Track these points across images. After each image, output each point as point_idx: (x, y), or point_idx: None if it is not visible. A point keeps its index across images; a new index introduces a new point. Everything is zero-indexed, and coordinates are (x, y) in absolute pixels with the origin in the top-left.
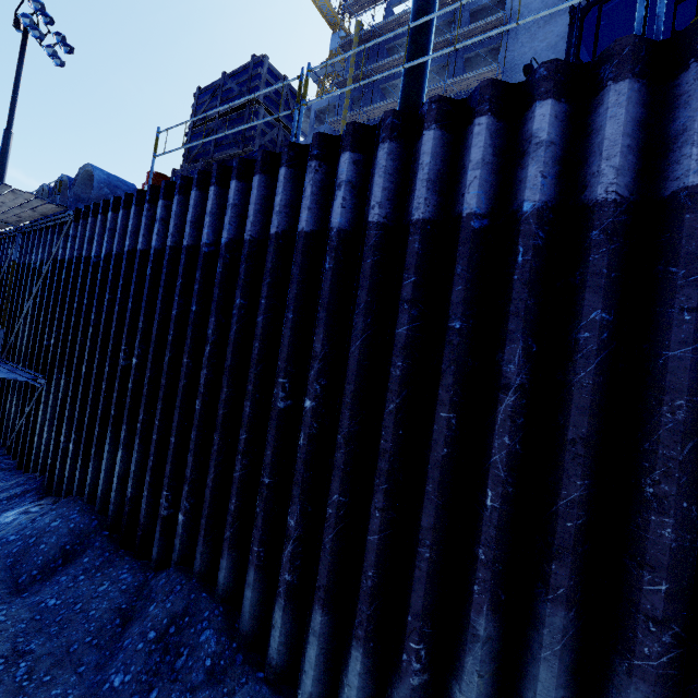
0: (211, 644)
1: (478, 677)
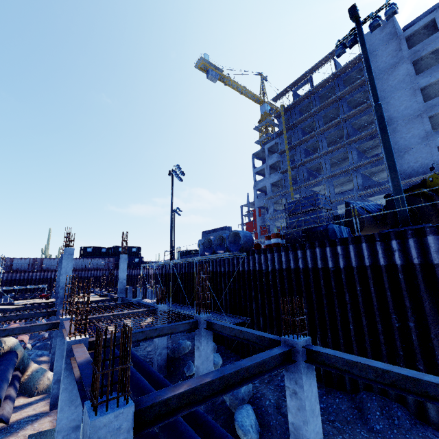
0: (403, 416)
1: None
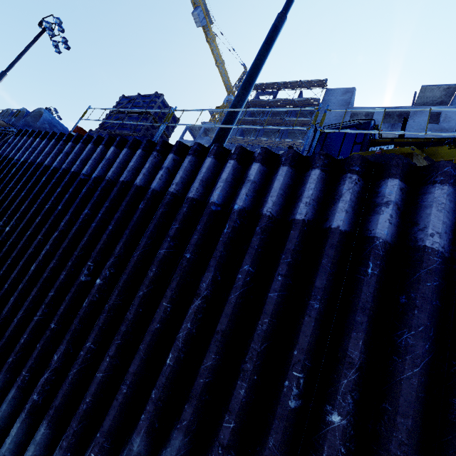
0: None
1: None
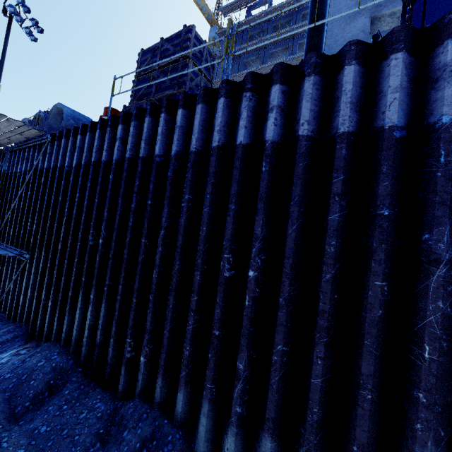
0: None
1: None
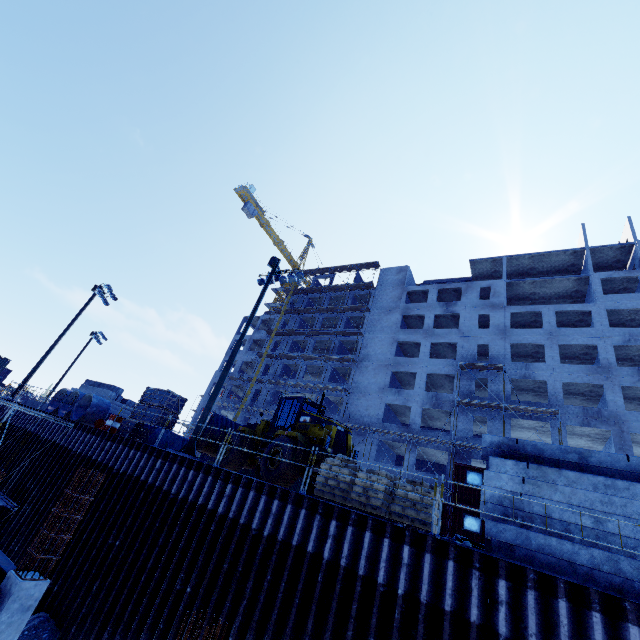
0: (46, 638)
1: (119, 635)
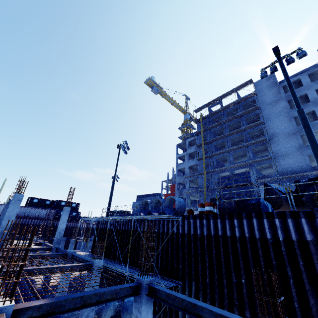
0: None
1: None
